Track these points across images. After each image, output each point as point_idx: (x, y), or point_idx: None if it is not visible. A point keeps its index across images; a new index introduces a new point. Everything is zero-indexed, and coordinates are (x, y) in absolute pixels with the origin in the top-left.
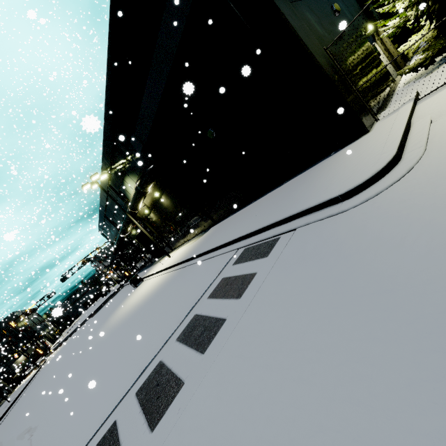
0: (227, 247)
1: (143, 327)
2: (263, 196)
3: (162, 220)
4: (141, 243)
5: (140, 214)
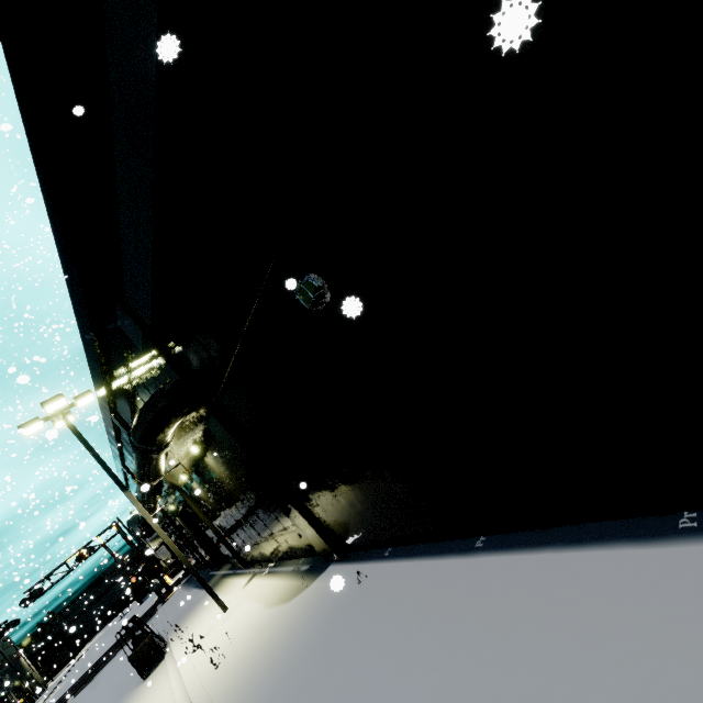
0: None
1: None
2: (541, 545)
3: (216, 502)
4: (188, 528)
5: (175, 478)
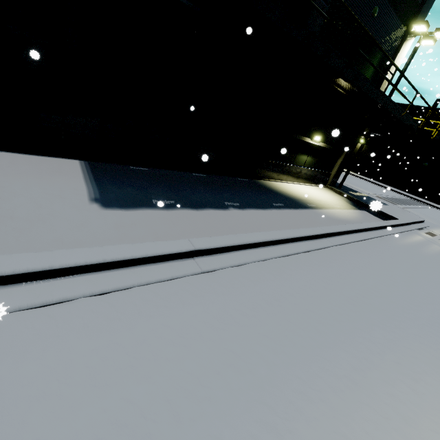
0: (398, 193)
1: (367, 184)
2: (406, 192)
3: None
4: None
5: None
